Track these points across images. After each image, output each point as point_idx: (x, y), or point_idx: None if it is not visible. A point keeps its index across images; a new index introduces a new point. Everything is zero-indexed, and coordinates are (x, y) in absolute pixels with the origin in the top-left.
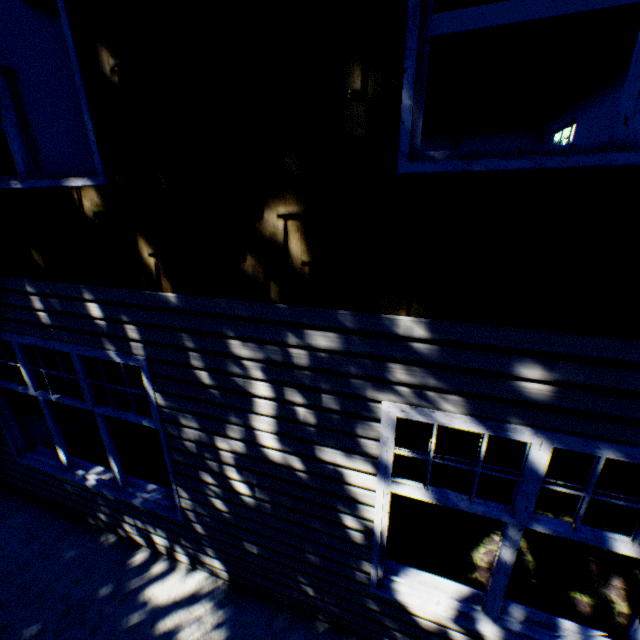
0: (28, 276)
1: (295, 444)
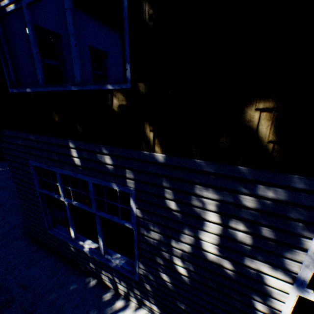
0: (71, 138)
1: (229, 253)
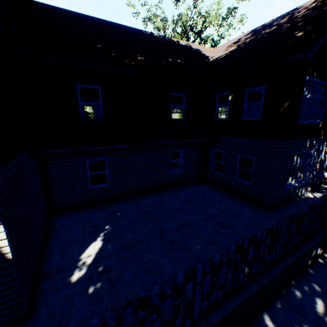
0: (308, 138)
1: (324, 155)
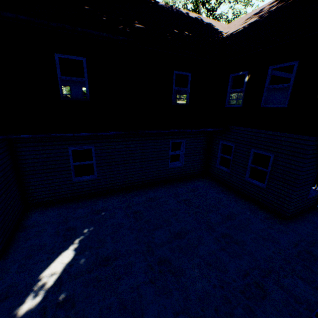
0: None
1: None
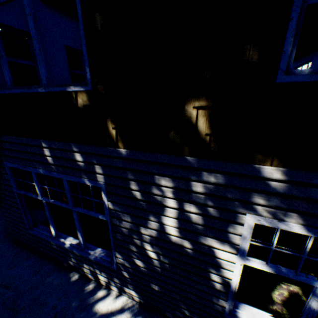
0: (43, 138)
1: (187, 234)
